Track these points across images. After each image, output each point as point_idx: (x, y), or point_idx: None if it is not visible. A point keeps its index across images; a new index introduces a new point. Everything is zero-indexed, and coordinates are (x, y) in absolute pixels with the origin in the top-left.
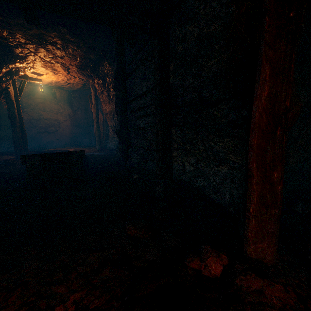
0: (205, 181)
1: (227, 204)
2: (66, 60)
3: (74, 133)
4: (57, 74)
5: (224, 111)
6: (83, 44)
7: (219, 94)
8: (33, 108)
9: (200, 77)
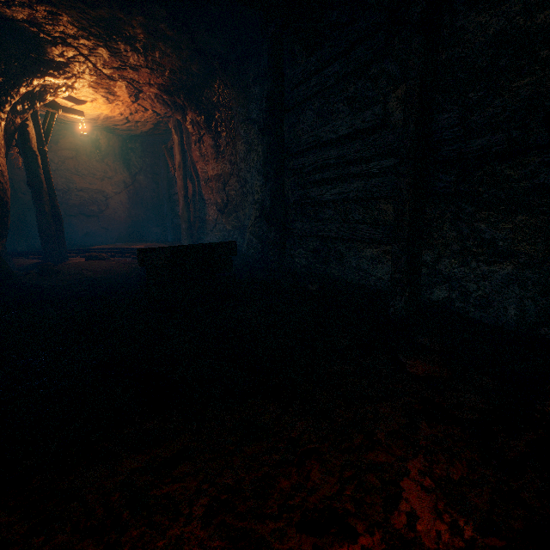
0: (454, 292)
1: (514, 325)
2: (143, 74)
3: (134, 217)
4: (113, 102)
5: (531, 167)
6: (188, 43)
7: (527, 137)
8: (55, 168)
9: (488, 108)
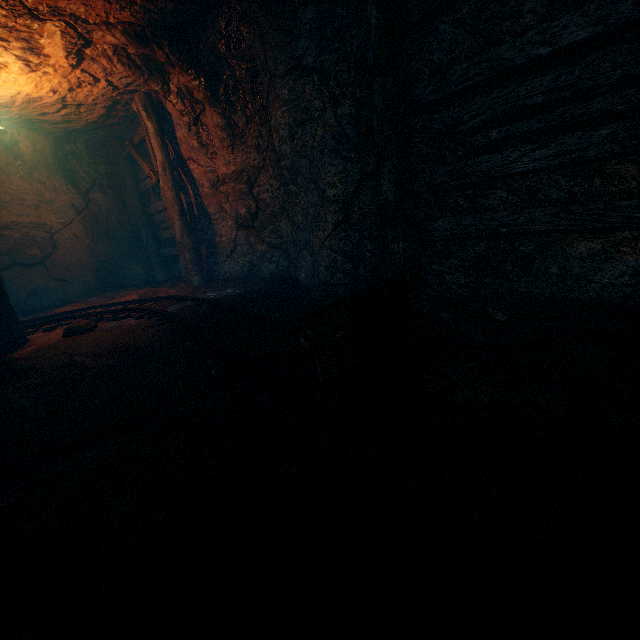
0: None
1: None
2: (94, 3)
3: (101, 256)
4: (38, 69)
5: None
6: None
7: None
8: None
9: None
